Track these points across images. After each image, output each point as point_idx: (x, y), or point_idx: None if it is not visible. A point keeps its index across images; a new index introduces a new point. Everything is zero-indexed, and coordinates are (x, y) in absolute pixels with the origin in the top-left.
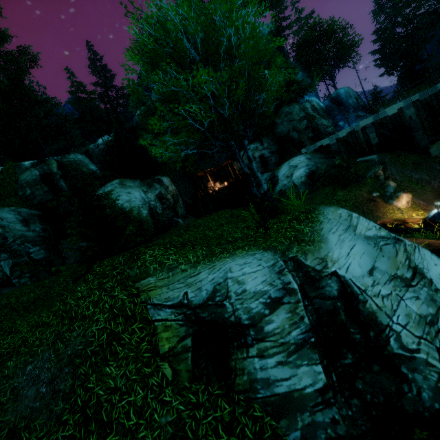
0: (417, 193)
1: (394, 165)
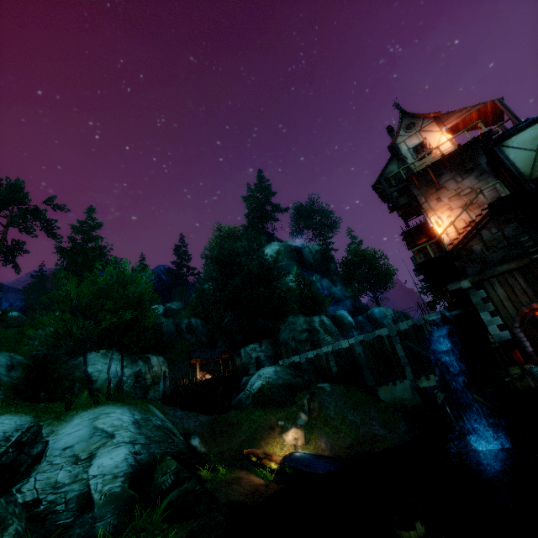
0: (339, 436)
1: (339, 399)
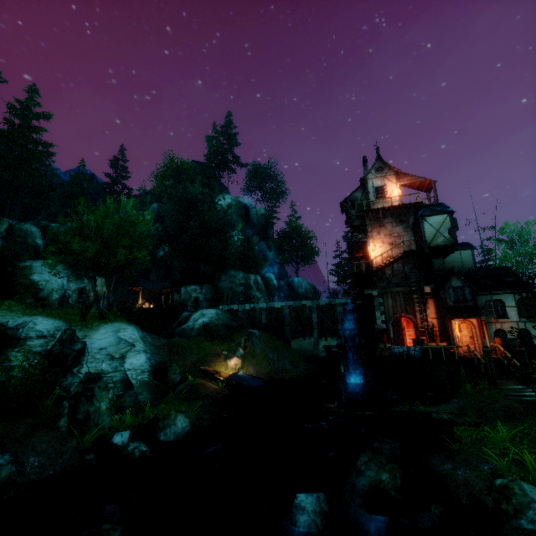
0: (261, 366)
1: (264, 342)
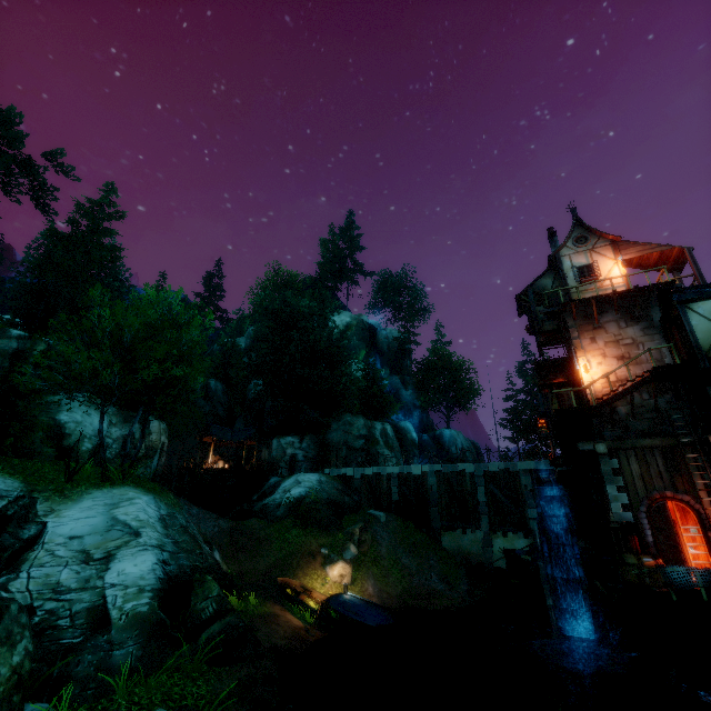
0: (388, 581)
1: (394, 535)
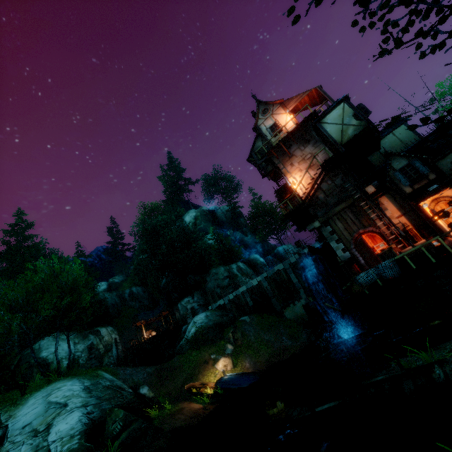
0: (259, 354)
1: (257, 326)
